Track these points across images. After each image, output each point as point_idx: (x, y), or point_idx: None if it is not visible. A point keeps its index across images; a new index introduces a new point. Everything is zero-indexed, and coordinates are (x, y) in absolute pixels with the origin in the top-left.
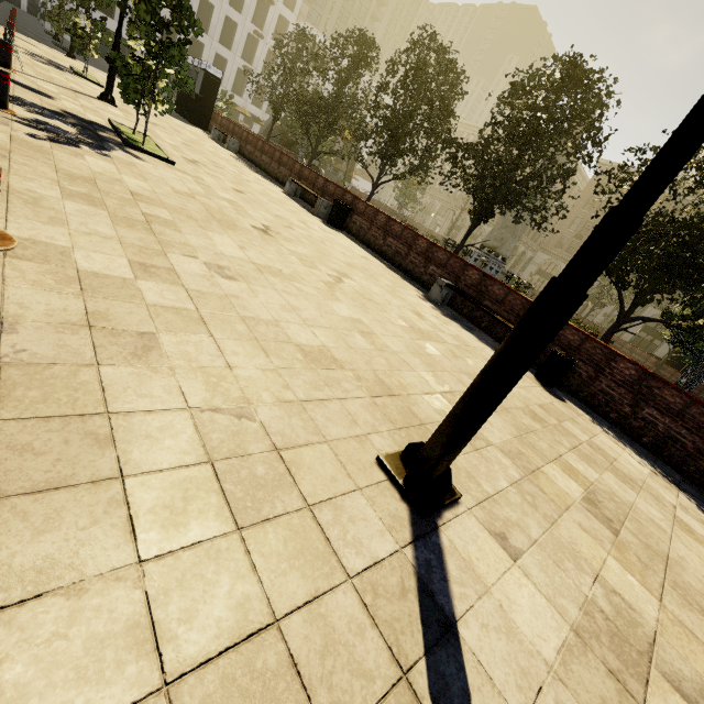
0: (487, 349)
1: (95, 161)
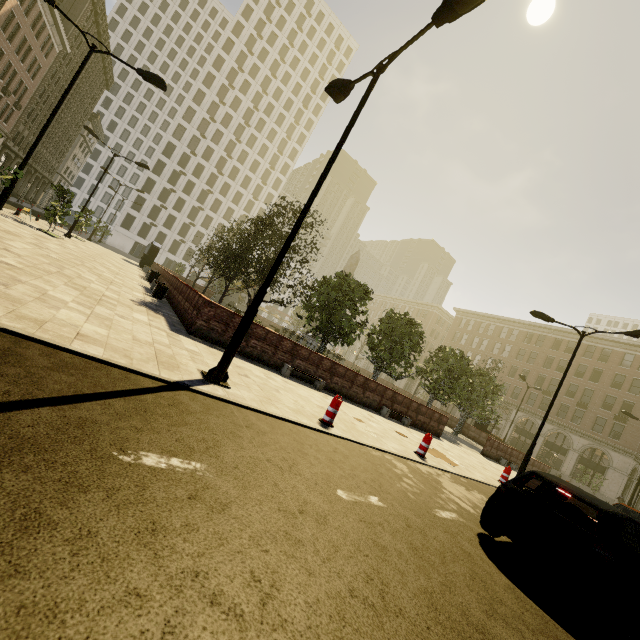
0: (140, 288)
1: (5, 218)
